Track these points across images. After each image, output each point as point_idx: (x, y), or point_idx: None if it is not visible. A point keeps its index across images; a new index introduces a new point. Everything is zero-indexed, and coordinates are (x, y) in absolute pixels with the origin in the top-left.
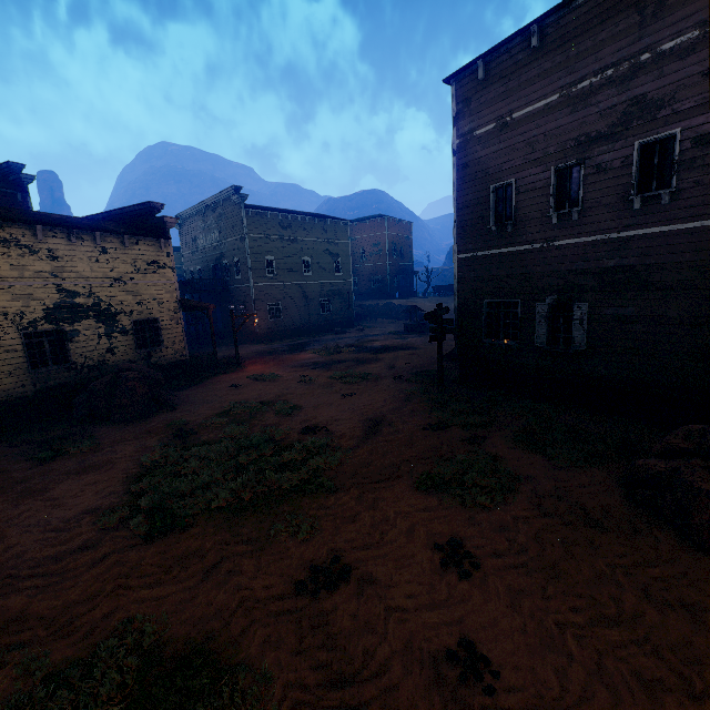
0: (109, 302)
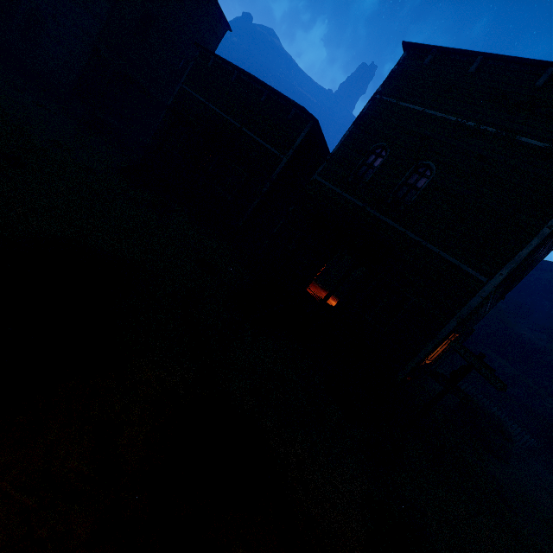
0: None
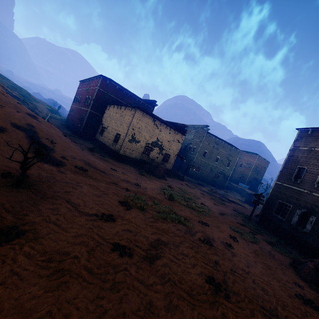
0: (163, 145)
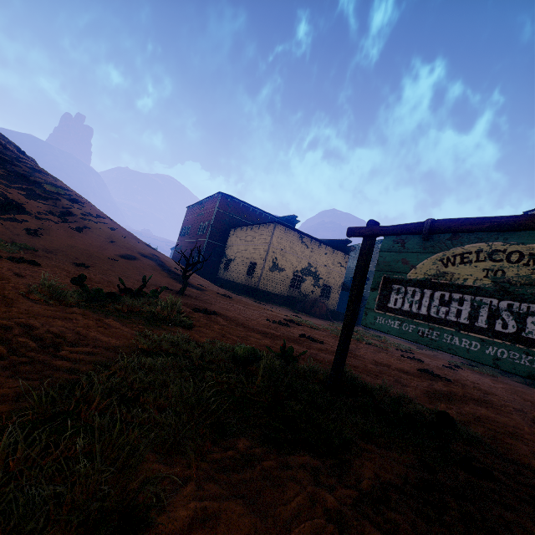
0: (319, 273)
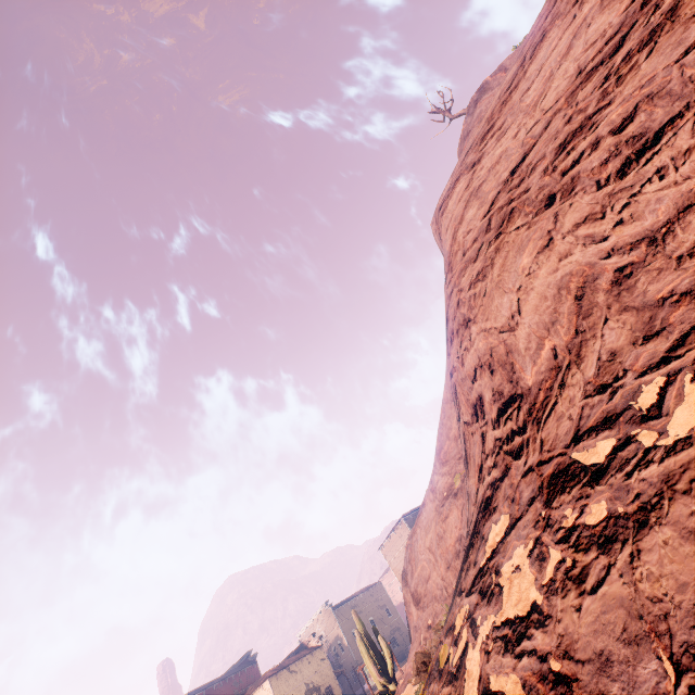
0: (316, 683)
